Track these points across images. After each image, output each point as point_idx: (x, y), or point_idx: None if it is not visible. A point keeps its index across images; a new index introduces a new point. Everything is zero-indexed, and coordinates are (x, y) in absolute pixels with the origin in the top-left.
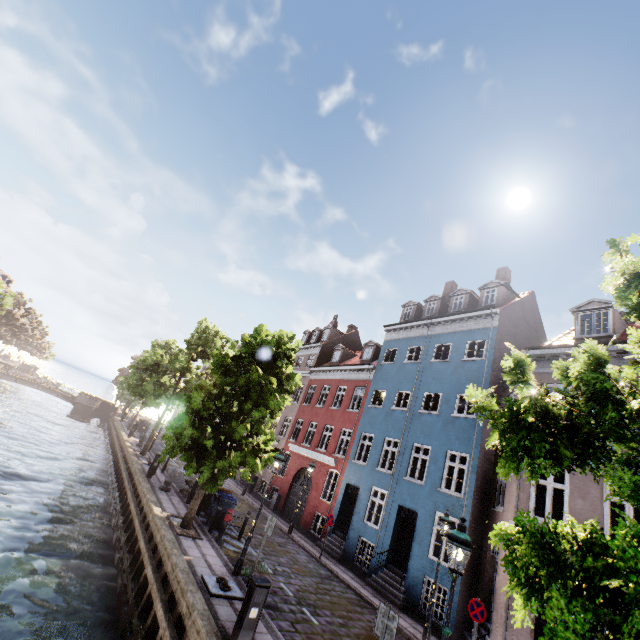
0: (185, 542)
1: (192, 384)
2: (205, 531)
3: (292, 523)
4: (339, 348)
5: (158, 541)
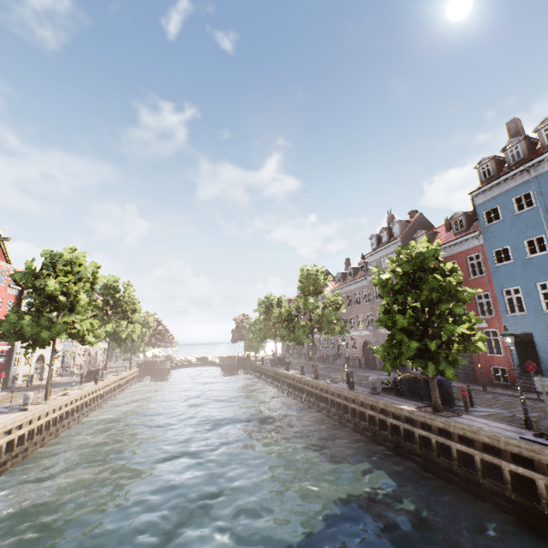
0: (460, 420)
1: (327, 316)
2: (450, 409)
3: (483, 381)
4: (420, 234)
5: (442, 426)
